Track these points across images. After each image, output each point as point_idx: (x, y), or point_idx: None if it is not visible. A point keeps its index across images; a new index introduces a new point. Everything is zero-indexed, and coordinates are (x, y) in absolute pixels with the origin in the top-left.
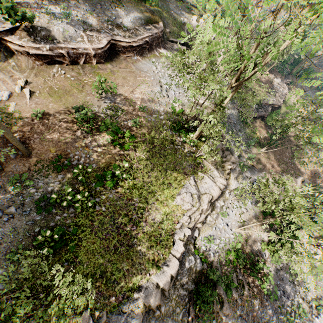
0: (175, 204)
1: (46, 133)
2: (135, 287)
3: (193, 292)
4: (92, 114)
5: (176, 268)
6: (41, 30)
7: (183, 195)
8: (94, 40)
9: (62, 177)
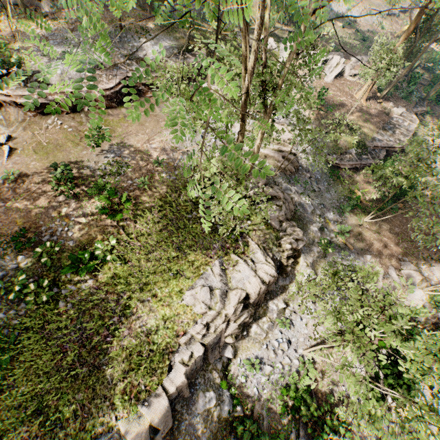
0: (183, 303)
1: (15, 200)
2: (88, 437)
3: None
4: (73, 173)
5: (160, 412)
6: (33, 74)
7: (197, 289)
8: (103, 79)
9: (23, 258)
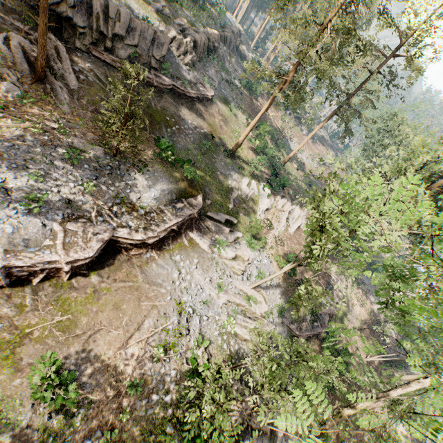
0: None
1: None
2: None
3: None
4: None
5: None
6: None
7: None
8: (77, 240)
9: None
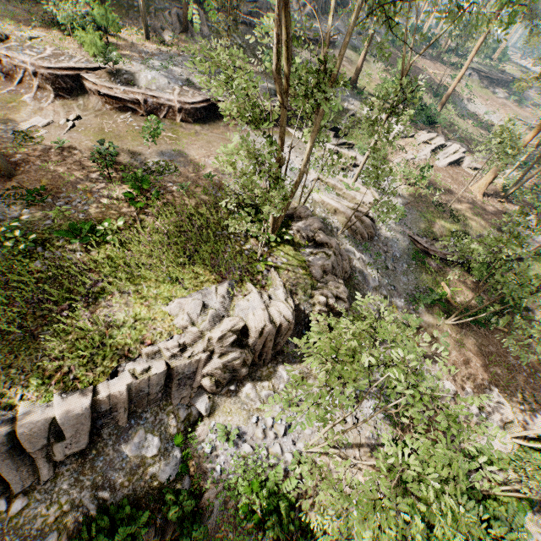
0: (166, 310)
1: (52, 163)
2: None
3: (99, 509)
4: (115, 151)
5: (74, 409)
6: (126, 73)
7: (188, 299)
8: (188, 95)
9: (28, 212)
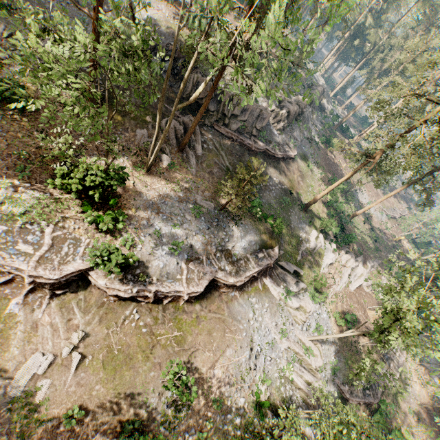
0: None
1: None
2: None
3: None
4: None
5: None
6: (138, 266)
7: None
8: (194, 277)
9: None
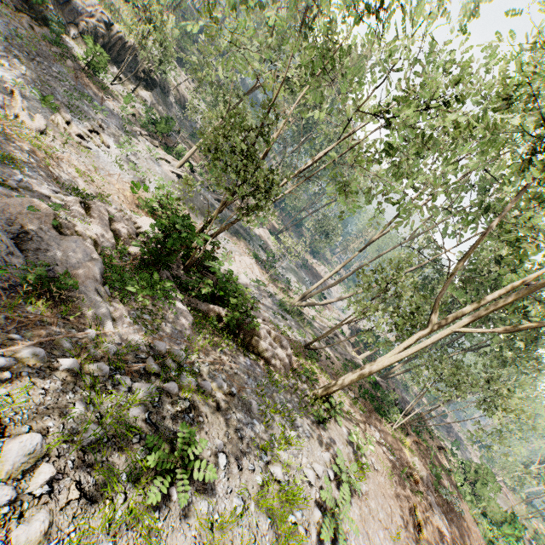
0: None
1: None
2: None
3: None
4: None
5: None
6: None
7: None
8: None
9: None
